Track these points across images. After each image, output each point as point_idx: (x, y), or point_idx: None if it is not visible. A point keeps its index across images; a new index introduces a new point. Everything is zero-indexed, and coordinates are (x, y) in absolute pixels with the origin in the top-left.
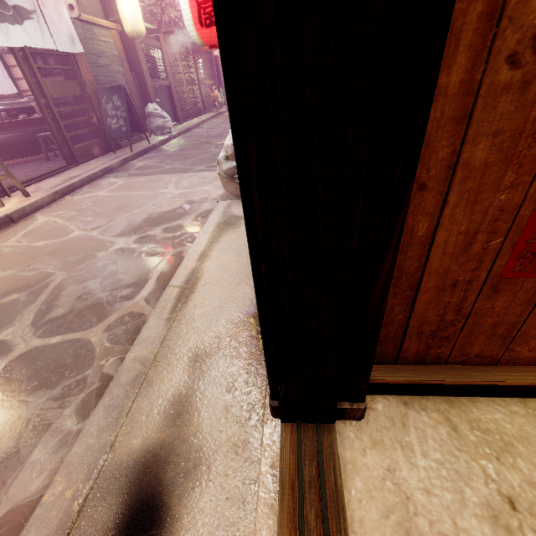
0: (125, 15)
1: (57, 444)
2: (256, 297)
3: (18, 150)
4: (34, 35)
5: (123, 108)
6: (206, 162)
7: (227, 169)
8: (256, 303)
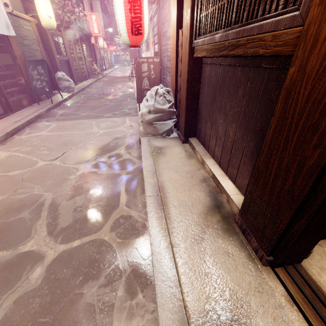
0: (42, 14)
1: (127, 317)
2: (300, 202)
3: None
4: None
5: (45, 74)
6: (110, 111)
7: (149, 119)
8: (298, 205)
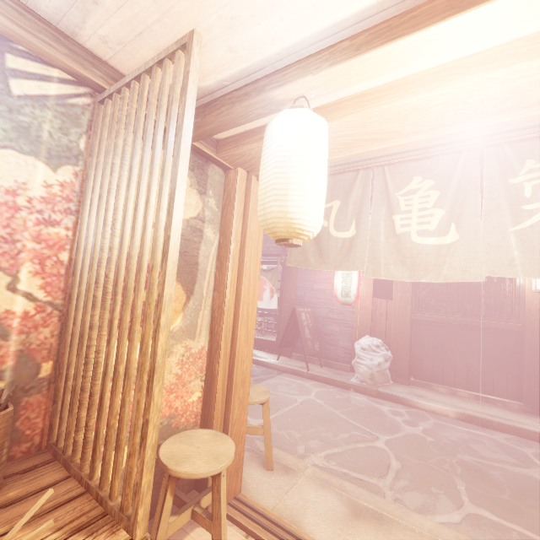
0: None
1: None
2: None
3: None
4: None
5: None
6: None
7: (387, 367)
8: None
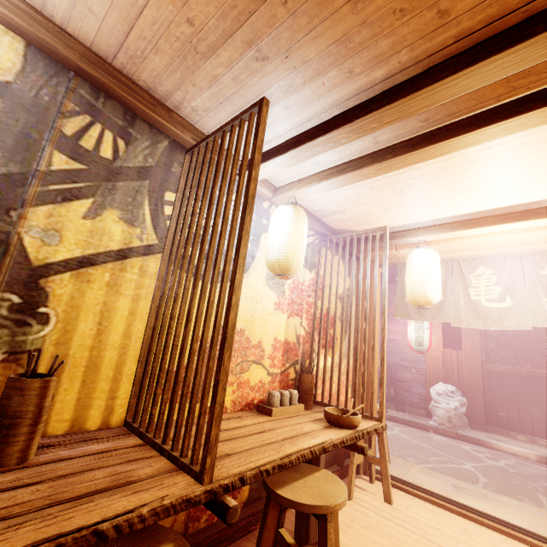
0: None
1: None
2: None
3: None
4: None
5: None
6: None
7: (464, 411)
8: None
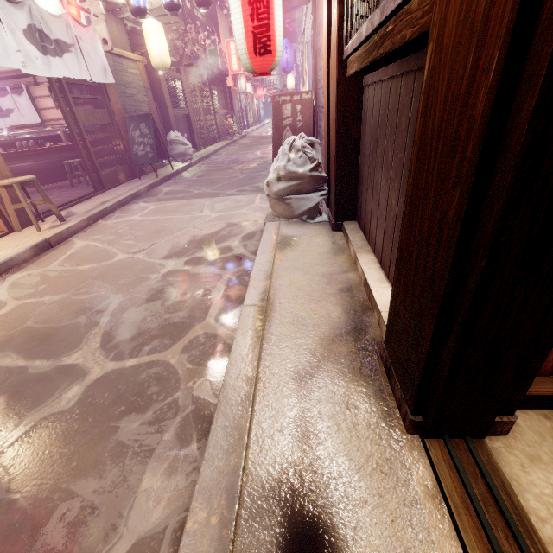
0: (152, 49)
1: (166, 470)
2: (442, 299)
3: (42, 177)
4: (72, 67)
5: (150, 135)
6: (235, 187)
7: (278, 190)
8: (439, 305)
